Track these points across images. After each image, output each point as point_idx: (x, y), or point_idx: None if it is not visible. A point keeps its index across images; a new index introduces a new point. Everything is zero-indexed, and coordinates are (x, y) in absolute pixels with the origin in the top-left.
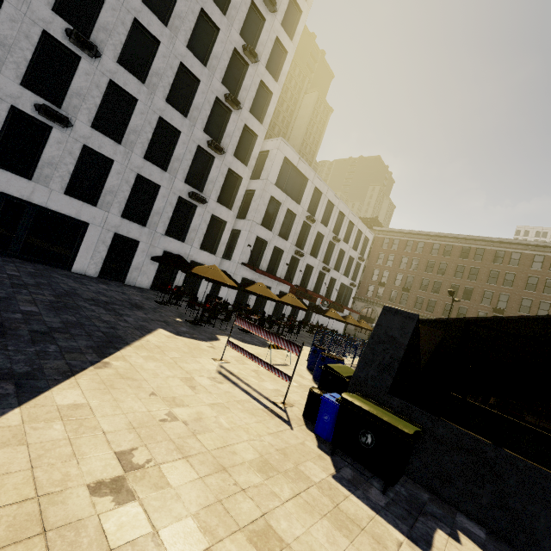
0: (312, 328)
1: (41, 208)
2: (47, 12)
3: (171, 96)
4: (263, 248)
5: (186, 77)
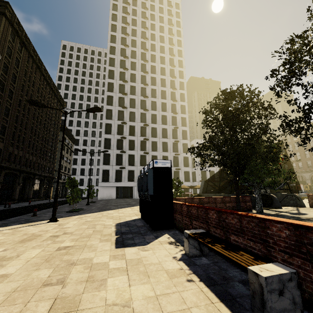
0: None
1: None
2: (140, 151)
3: (163, 150)
4: (205, 173)
5: (164, 143)
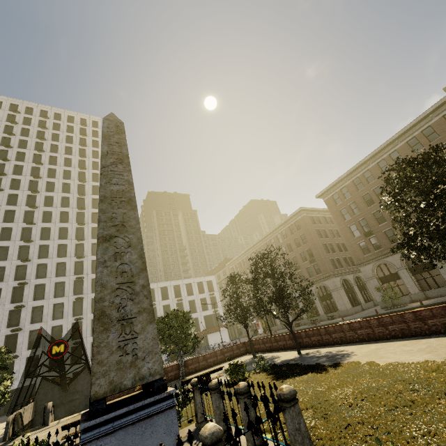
0: None
1: (18, 389)
2: (5, 330)
3: (55, 316)
4: None
5: (58, 305)
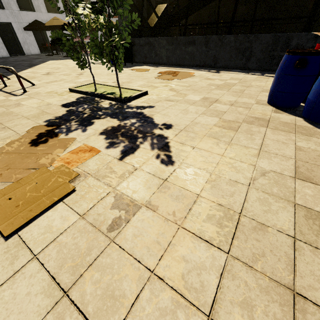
0: None
1: None
2: None
3: None
4: None
5: None
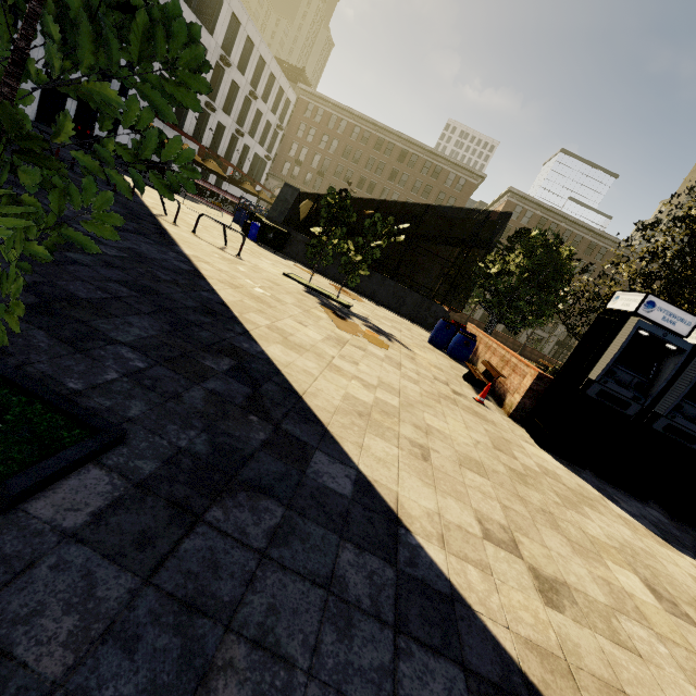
0: (227, 199)
1: None
2: None
3: None
4: None
5: None
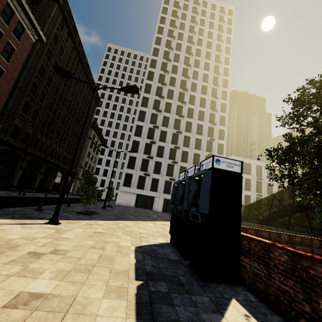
0: None
1: None
2: (168, 160)
3: (194, 162)
4: None
5: (196, 155)
